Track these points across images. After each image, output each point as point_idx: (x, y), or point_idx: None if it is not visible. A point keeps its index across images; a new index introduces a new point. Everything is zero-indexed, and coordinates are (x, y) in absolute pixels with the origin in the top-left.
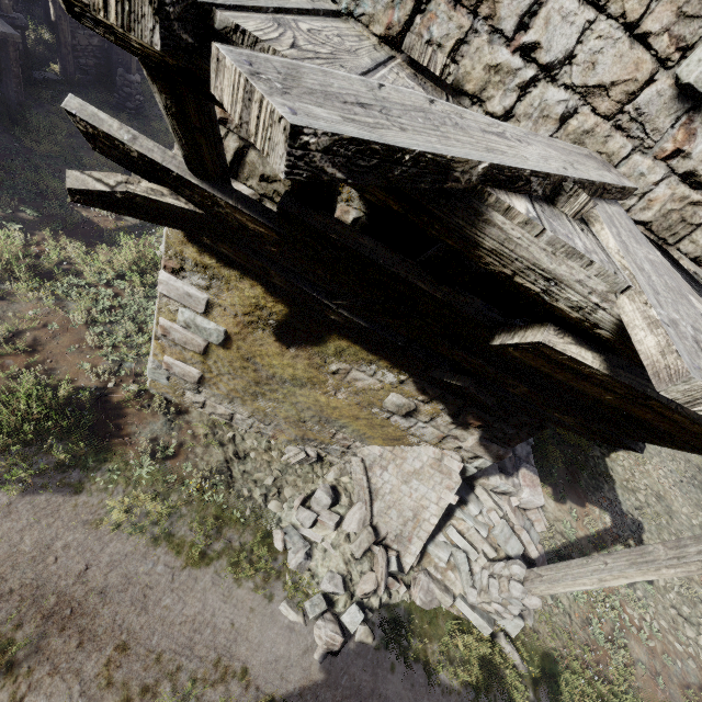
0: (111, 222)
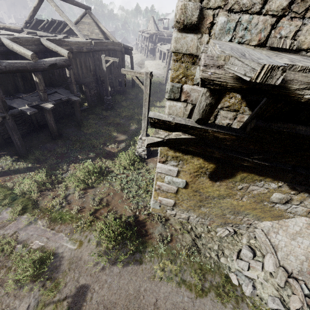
0: (115, 149)
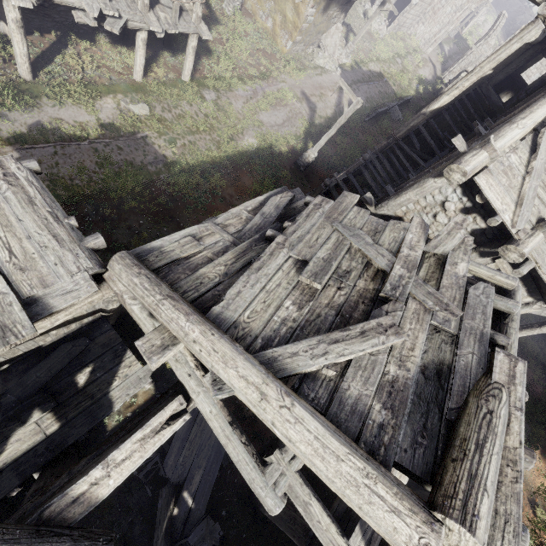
0: (204, 11)
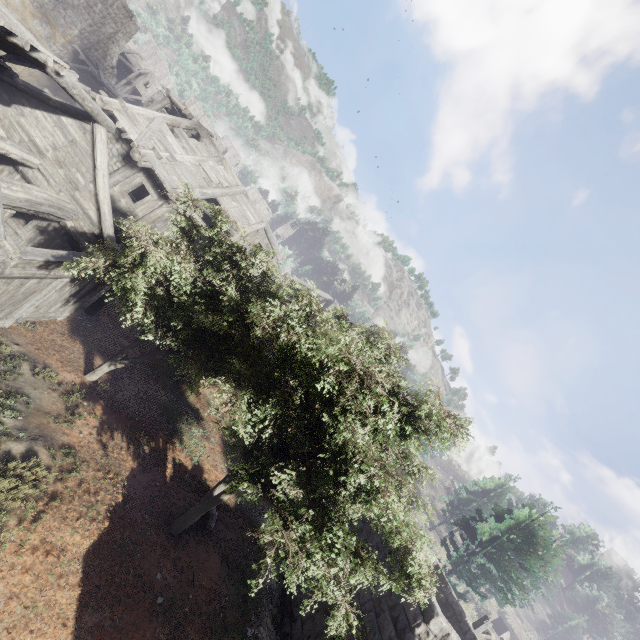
0: None
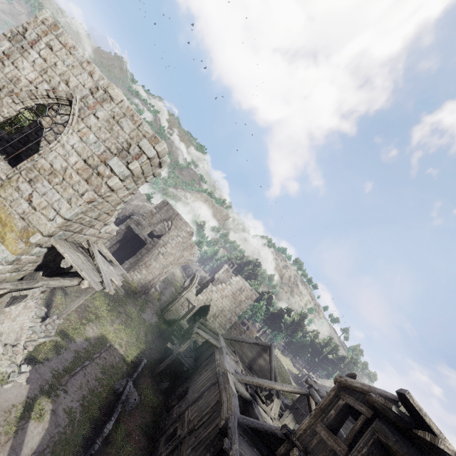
0: None
